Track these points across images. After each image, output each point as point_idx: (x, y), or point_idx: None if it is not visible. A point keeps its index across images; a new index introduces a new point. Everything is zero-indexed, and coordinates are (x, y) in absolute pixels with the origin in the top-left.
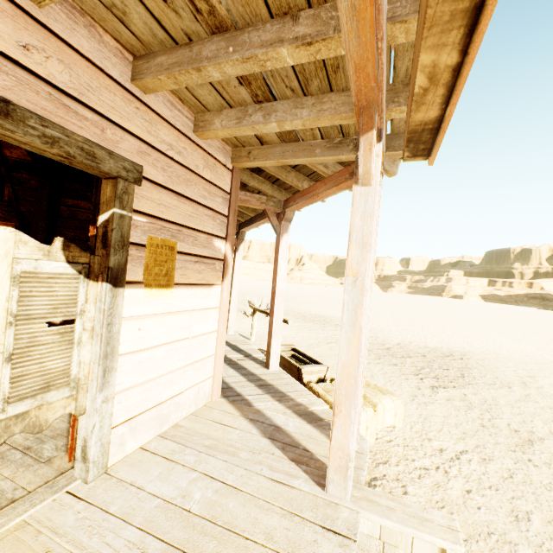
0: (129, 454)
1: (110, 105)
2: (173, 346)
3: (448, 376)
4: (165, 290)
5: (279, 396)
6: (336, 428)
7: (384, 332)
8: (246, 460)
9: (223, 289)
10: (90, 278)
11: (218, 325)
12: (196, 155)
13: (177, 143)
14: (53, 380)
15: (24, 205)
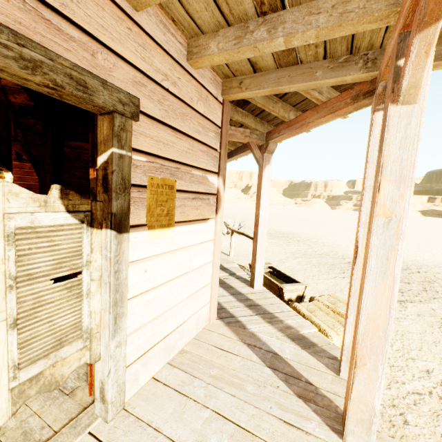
0: (143, 386)
1: (98, 23)
2: (176, 281)
3: (411, 290)
4: (167, 230)
5: (268, 317)
6: (358, 380)
7: (341, 246)
8: (254, 396)
9: (217, 222)
10: (93, 226)
11: (213, 256)
12: (190, 86)
13: (172, 73)
14: (64, 336)
15: (34, 149)
